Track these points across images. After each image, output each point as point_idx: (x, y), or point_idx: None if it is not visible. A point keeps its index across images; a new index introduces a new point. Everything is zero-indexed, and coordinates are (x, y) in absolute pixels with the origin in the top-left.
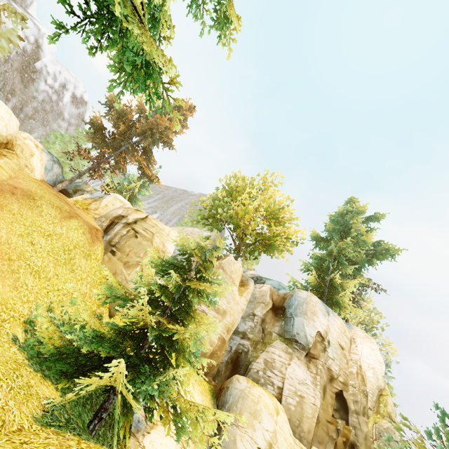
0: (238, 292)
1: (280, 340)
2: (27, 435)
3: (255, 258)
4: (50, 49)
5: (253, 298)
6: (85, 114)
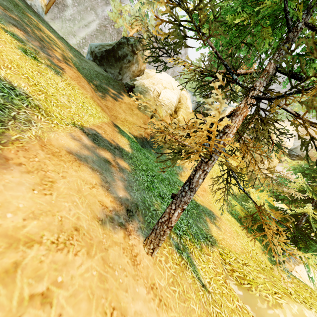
0: None
1: None
2: None
3: None
4: (162, 9)
5: None
6: (187, 41)
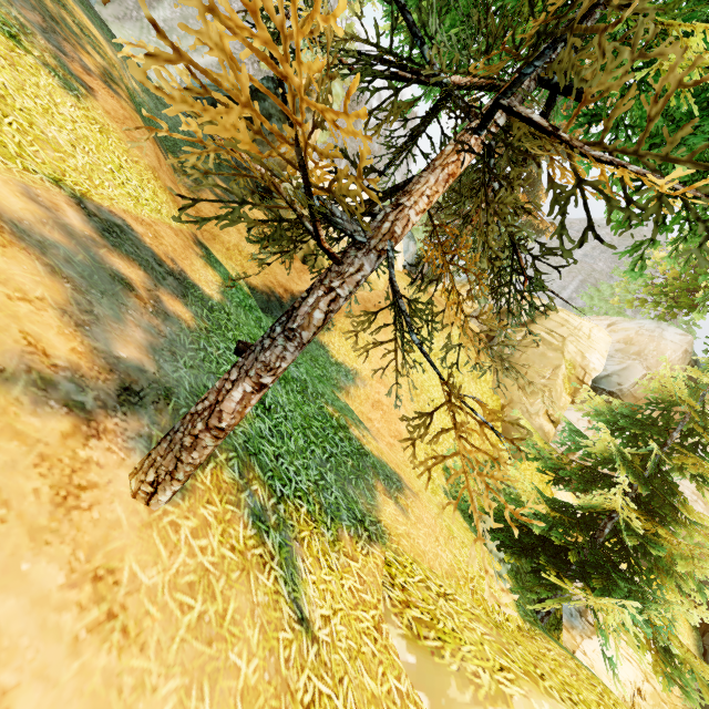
0: None
1: None
2: (529, 637)
3: None
4: None
5: None
6: None
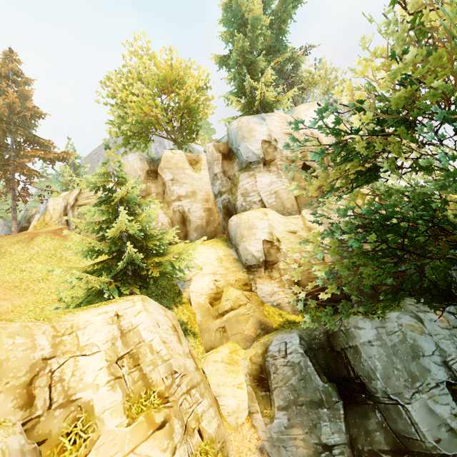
0: (193, 172)
1: (241, 173)
2: None
3: (197, 132)
4: None
5: (209, 164)
6: None
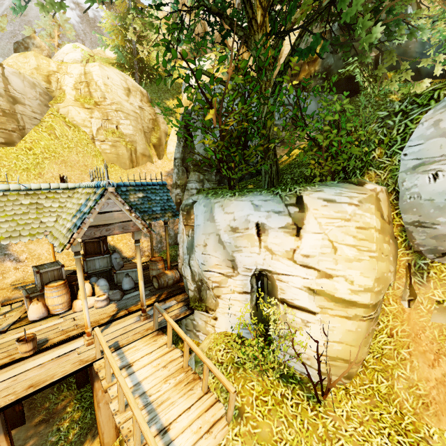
0: None
1: None
2: None
3: None
4: None
5: None
6: None
